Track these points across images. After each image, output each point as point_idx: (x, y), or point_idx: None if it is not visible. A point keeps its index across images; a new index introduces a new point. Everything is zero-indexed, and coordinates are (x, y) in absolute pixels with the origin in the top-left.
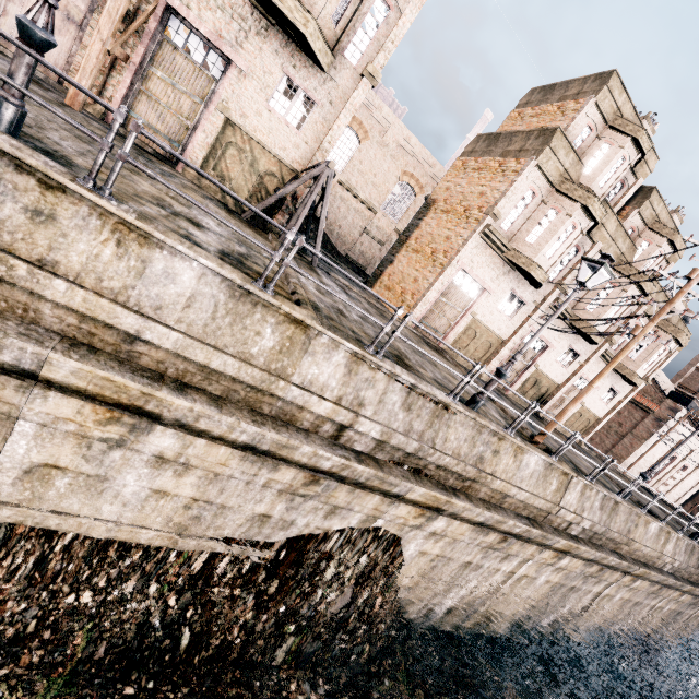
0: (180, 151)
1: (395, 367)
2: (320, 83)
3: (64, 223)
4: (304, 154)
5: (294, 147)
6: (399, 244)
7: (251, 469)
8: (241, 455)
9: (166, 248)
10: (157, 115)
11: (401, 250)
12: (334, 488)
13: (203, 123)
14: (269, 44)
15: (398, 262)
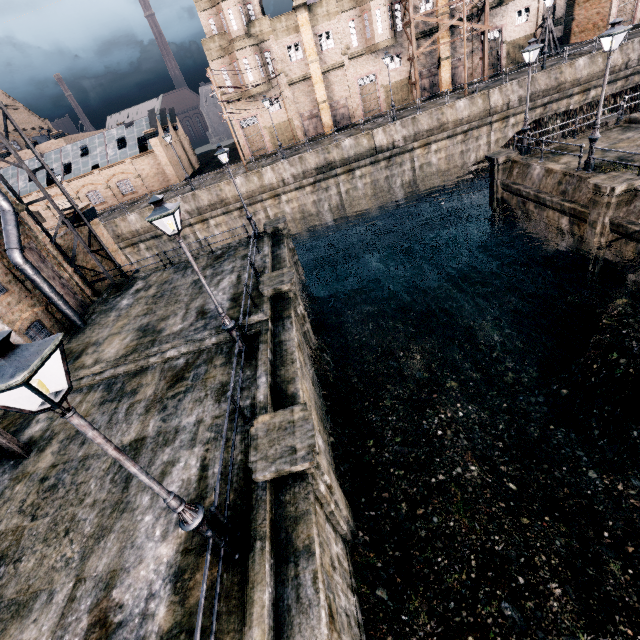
0: (498, 67)
1: (632, 40)
2: (527, 0)
3: (563, 71)
4: (533, 26)
5: (529, 28)
6: (569, 8)
7: (611, 88)
8: (607, 86)
9: (576, 62)
10: (488, 65)
11: (574, 10)
12: (633, 79)
13: (501, 53)
14: (508, 10)
15: (577, 16)
